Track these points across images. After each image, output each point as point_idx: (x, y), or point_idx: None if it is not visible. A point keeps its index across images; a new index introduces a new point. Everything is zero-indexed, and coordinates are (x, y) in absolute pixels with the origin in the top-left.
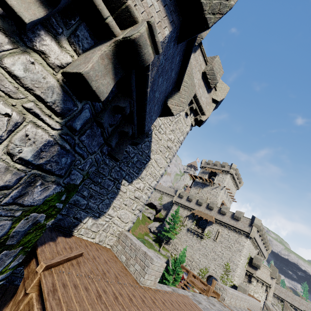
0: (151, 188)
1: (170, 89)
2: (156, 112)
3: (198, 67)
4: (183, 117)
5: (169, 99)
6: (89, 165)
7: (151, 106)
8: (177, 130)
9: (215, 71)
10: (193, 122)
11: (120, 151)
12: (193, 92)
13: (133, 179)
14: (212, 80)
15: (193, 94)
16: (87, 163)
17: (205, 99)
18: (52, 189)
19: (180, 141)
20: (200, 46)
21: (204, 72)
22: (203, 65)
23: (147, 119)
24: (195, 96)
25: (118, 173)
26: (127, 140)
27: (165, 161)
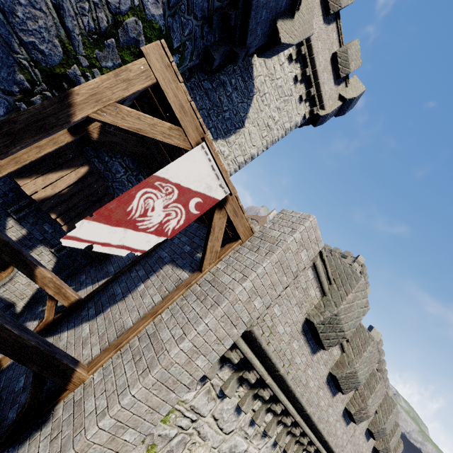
0: (236, 163)
1: (283, 5)
2: (263, 27)
3: (329, 44)
4: (295, 101)
5: (280, 20)
6: (188, 33)
7: (259, 0)
8: (284, 112)
9: (350, 55)
10: (307, 114)
11: (217, 50)
12: (309, 32)
13: (219, 137)
14: (343, 67)
15: (308, 34)
16: (188, 25)
17: (329, 90)
18: (159, 14)
19: (285, 128)
20: (337, 20)
21: (335, 53)
22: (336, 46)
23: (252, 21)
24: (317, 79)
25: (205, 119)
26: (227, 45)
27: (260, 140)
